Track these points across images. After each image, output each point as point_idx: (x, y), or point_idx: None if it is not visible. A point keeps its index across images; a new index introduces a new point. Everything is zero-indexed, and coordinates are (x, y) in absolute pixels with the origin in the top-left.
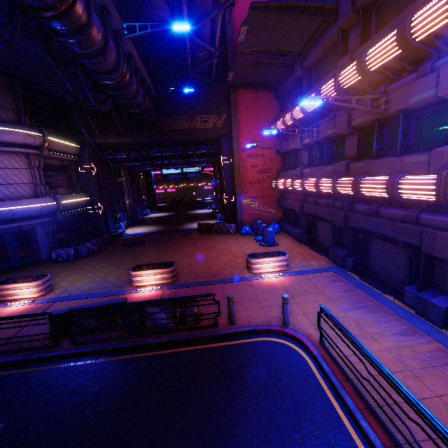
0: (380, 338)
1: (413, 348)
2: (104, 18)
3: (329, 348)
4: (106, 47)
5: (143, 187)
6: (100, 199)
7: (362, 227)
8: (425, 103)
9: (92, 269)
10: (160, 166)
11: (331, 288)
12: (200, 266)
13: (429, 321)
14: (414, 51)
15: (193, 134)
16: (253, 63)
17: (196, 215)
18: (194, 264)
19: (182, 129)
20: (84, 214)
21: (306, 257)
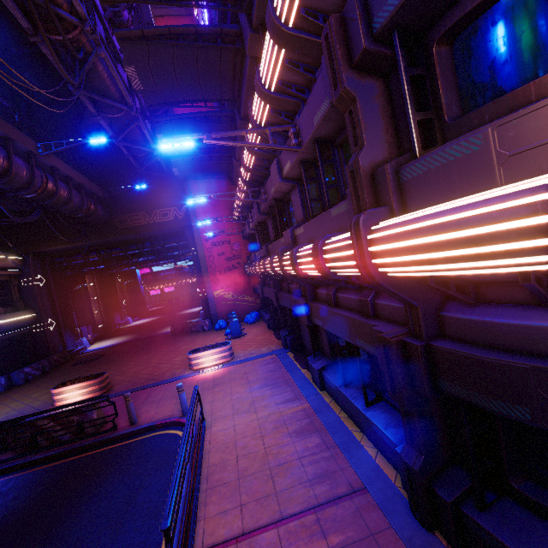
0: (261, 410)
1: (281, 413)
2: (7, 146)
3: (208, 428)
4: (10, 170)
5: (120, 291)
6: (52, 313)
7: (284, 304)
8: (280, 193)
9: (21, 397)
10: (127, 266)
11: (258, 372)
12: (145, 372)
13: (317, 386)
14: (262, 155)
15: (153, 228)
16: (191, 159)
17: (184, 316)
18: (140, 372)
19: (140, 225)
20: (30, 334)
21: (262, 344)
